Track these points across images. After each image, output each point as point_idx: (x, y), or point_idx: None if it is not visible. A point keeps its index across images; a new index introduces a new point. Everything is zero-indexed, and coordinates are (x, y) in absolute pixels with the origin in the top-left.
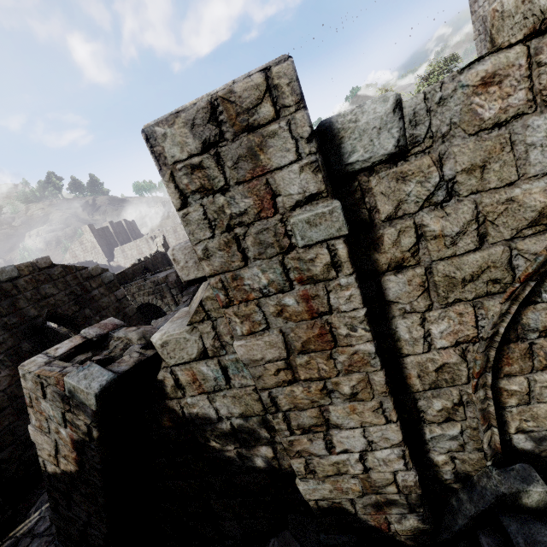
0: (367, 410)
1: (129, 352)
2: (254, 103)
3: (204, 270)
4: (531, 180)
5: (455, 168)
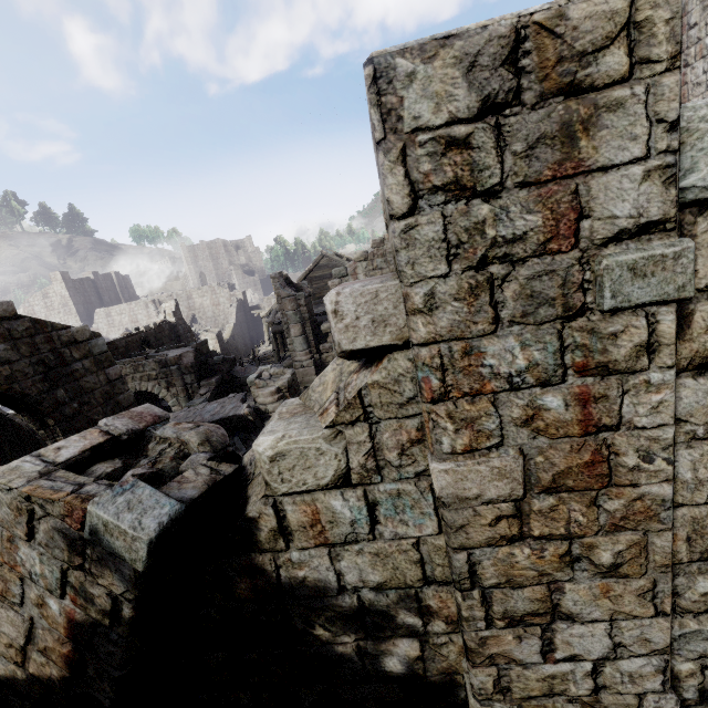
0: (628, 593)
1: (190, 465)
2: (597, 44)
3: (415, 332)
4: None
5: None
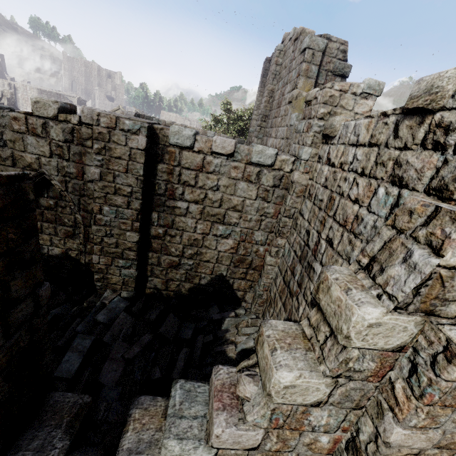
0: None
1: None
2: None
3: None
4: (28, 153)
5: (6, 138)
